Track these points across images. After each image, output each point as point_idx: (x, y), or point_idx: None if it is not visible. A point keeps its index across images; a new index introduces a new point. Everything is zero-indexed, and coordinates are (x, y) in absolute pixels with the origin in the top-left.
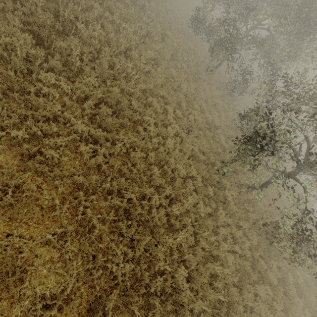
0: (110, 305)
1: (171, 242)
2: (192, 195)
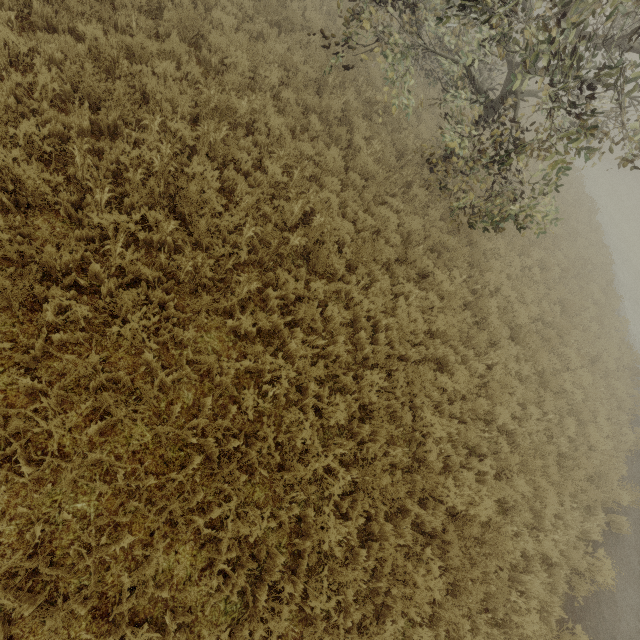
0: (20, 129)
1: (186, 131)
2: (258, 98)
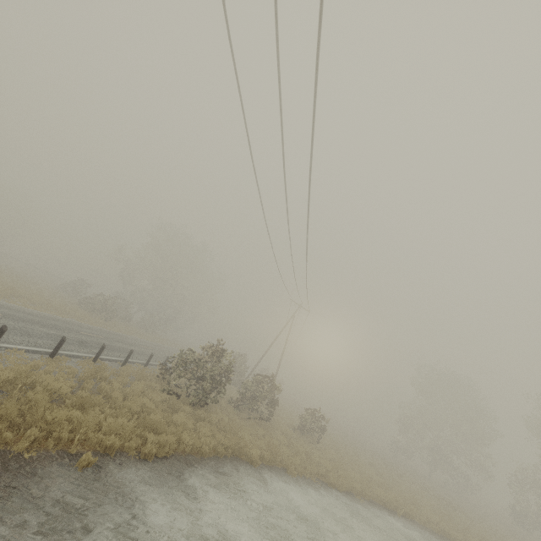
0: None
1: None
2: None
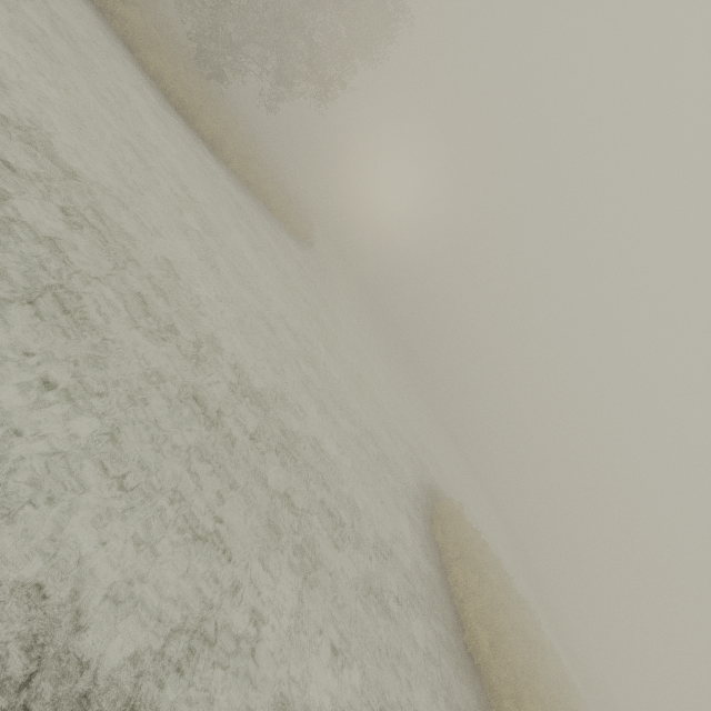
0: None
1: None
2: None
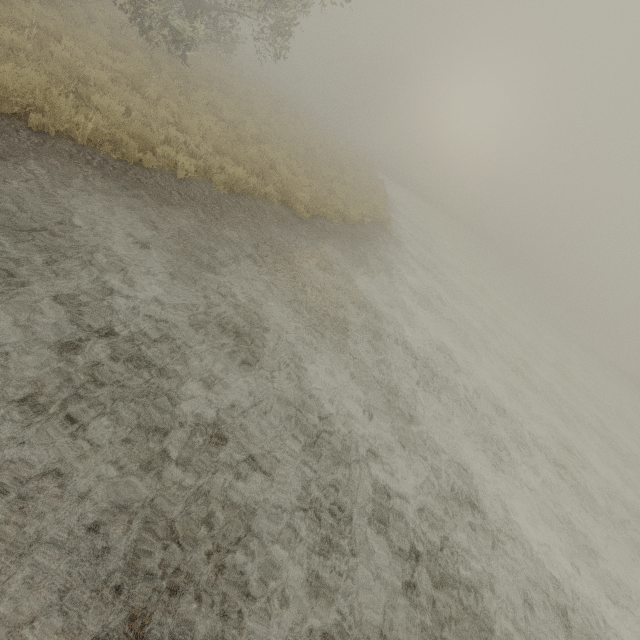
0: None
1: None
2: None
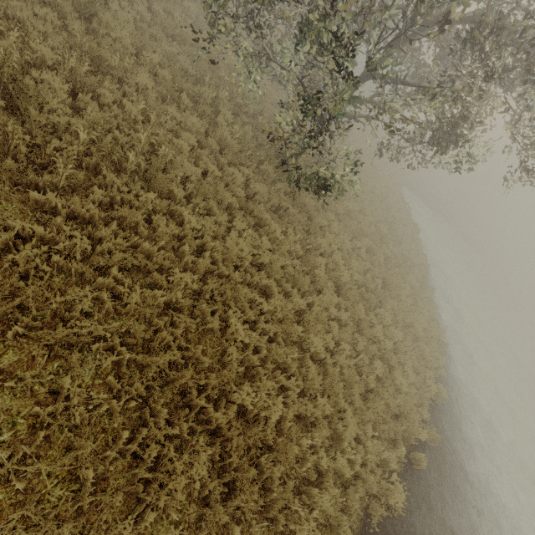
0: None
1: (47, 53)
2: (131, 61)
